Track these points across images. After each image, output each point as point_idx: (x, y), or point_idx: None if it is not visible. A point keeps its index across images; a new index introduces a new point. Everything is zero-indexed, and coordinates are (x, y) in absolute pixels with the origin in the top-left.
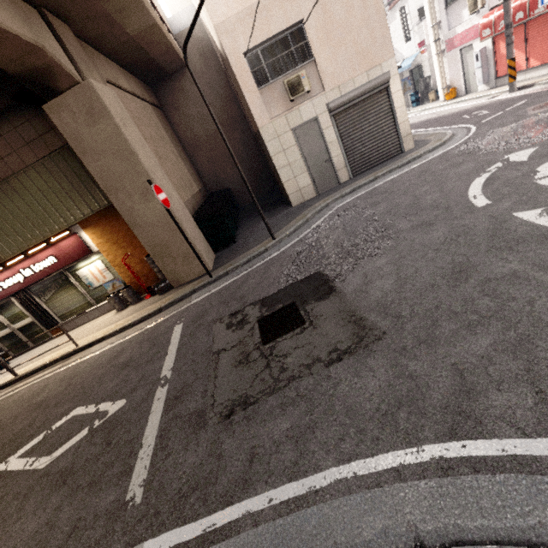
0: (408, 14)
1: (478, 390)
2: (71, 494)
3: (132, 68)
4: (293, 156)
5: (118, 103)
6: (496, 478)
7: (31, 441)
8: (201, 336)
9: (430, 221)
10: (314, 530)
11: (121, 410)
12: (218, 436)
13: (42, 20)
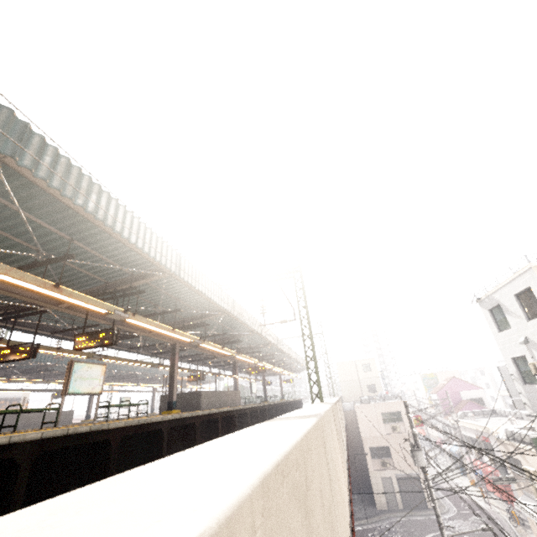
0: (451, 428)
1: None
2: None
3: None
4: (380, 487)
5: None
6: None
7: None
8: None
9: None
10: None
11: None
12: None
13: None
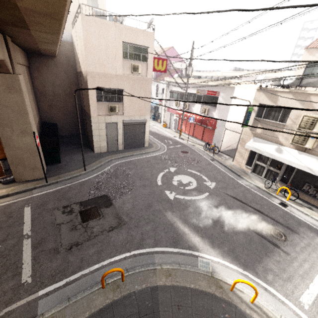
0: (159, 88)
1: (144, 239)
2: None
3: (24, 48)
4: (102, 133)
5: (24, 83)
6: (143, 256)
7: None
8: (47, 216)
9: (146, 185)
10: (103, 273)
11: None
12: (66, 256)
13: (3, 40)
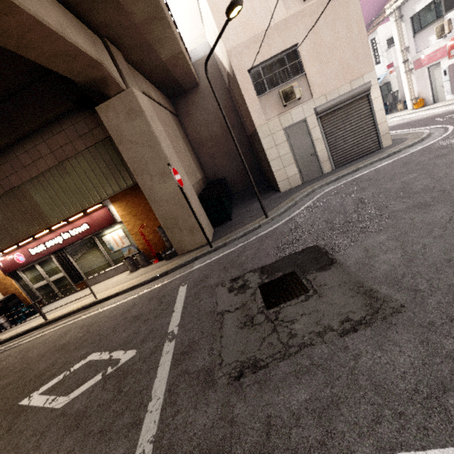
0: (378, 44)
1: None
2: (83, 439)
3: (159, 86)
4: (283, 150)
5: (150, 106)
6: None
7: (52, 380)
8: (205, 297)
9: (427, 202)
10: None
11: (131, 360)
12: (229, 398)
13: (104, 46)
